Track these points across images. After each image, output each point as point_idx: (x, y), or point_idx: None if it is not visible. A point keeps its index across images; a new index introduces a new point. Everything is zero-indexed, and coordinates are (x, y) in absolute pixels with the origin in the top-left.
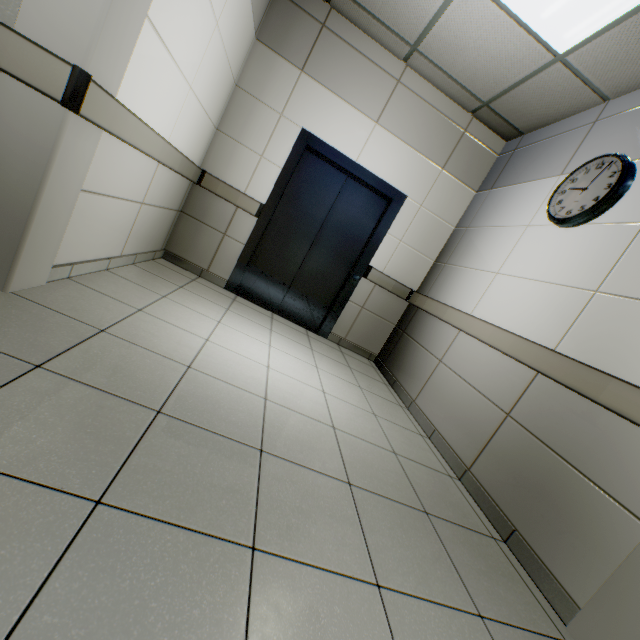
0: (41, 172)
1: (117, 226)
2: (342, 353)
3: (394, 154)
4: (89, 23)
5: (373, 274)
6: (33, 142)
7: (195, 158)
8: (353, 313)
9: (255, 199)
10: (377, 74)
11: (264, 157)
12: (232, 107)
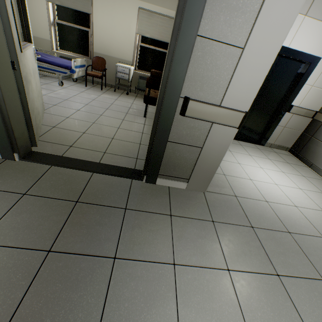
0: (223, 153)
1: None
2: (276, 153)
3: (315, 33)
4: (253, 92)
5: (293, 109)
6: (222, 144)
7: None
8: (278, 131)
9: None
10: None
11: None
12: None
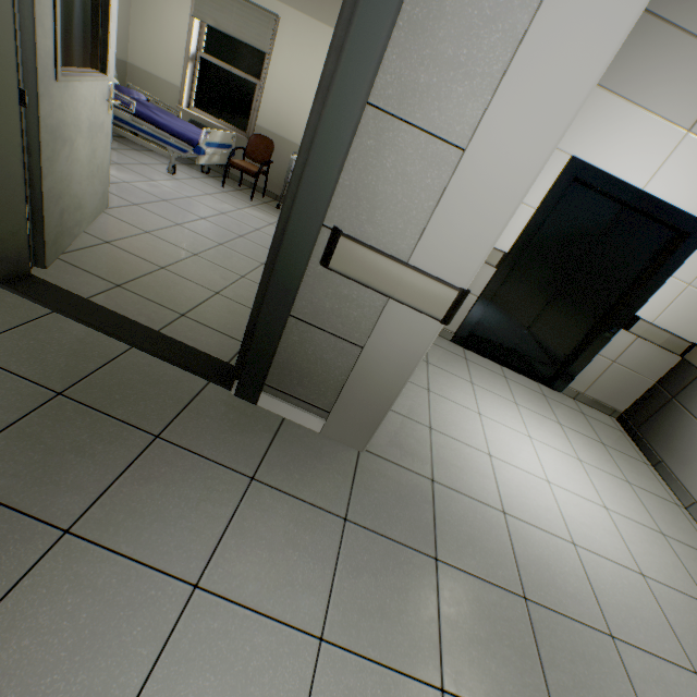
0: (408, 371)
1: None
2: (584, 416)
3: None
4: (481, 248)
5: (638, 326)
6: (406, 349)
7: None
8: (599, 367)
9: (496, 247)
10: None
11: None
12: None
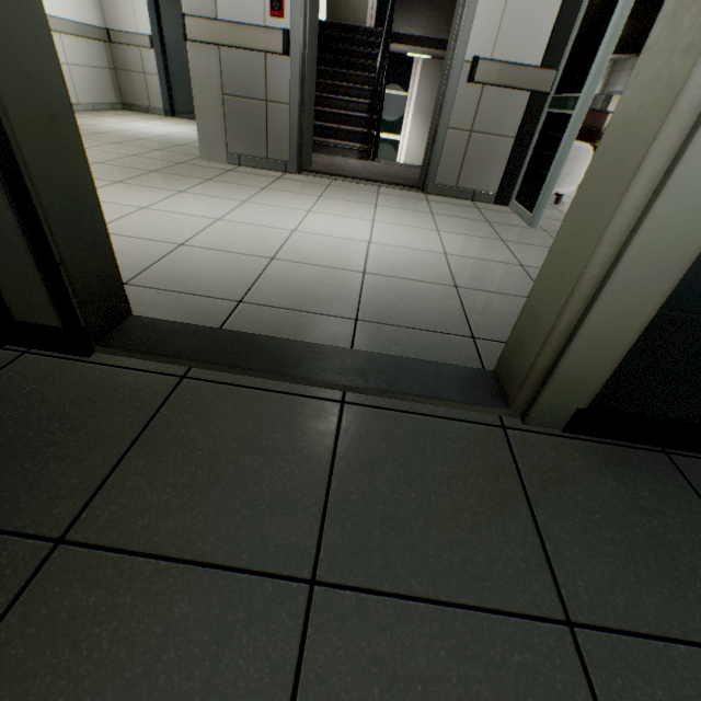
0: None
1: None
2: None
3: None
4: None
5: None
6: None
7: (93, 22)
8: None
9: (146, 35)
10: None
11: None
12: None
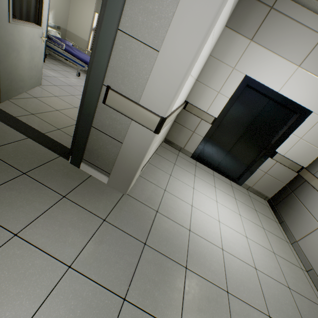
0: (142, 156)
1: (155, 147)
2: (250, 197)
3: (308, 85)
4: (169, 98)
5: (277, 156)
6: (141, 145)
7: (185, 98)
8: (259, 175)
9: (211, 115)
10: (306, 33)
11: (220, 92)
12: (205, 67)
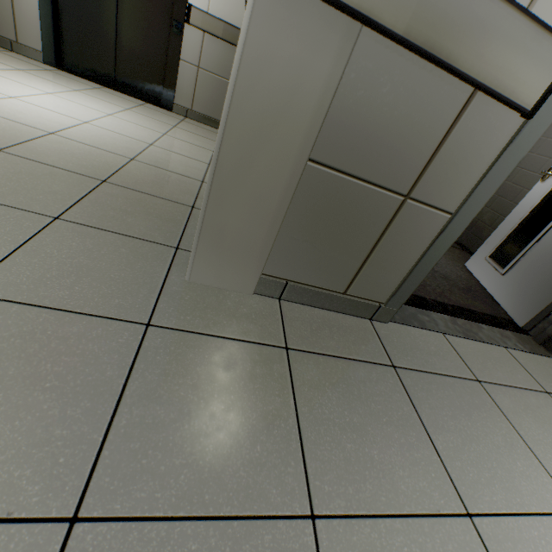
0: None
1: None
2: (181, 121)
3: None
4: None
5: (195, 16)
6: None
7: None
8: (191, 76)
9: None
10: None
11: None
12: None
